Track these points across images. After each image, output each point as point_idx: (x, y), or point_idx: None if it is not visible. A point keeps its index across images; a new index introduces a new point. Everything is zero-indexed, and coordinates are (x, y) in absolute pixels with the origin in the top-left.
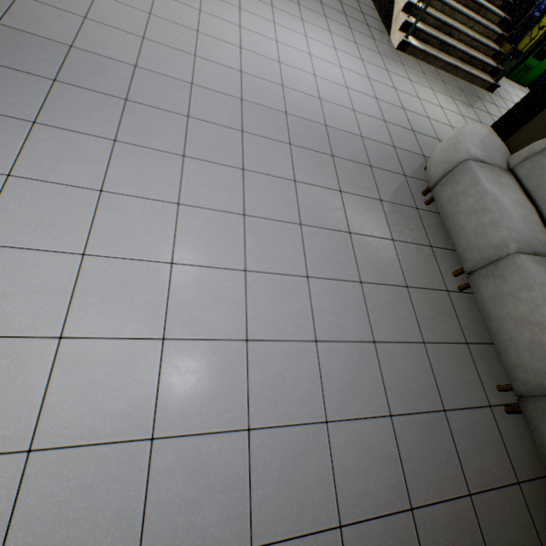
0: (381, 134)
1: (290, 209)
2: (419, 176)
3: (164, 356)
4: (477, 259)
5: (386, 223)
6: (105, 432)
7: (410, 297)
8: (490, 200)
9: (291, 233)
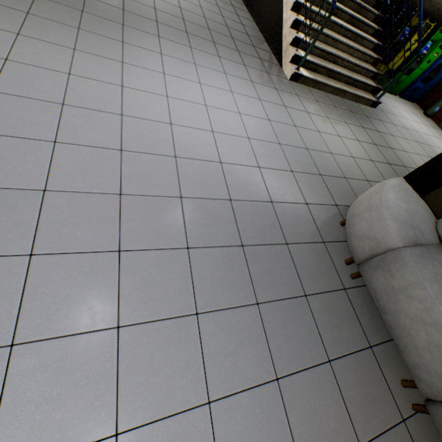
0: (291, 190)
1: (192, 376)
2: (337, 236)
3: None
4: (438, 389)
5: (316, 332)
6: None
7: None
8: None
9: (195, 431)
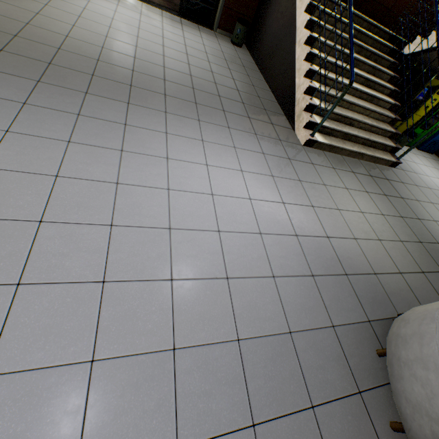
0: (313, 307)
1: None
2: (376, 376)
3: None
4: None
5: None
6: None
7: None
8: None
9: None
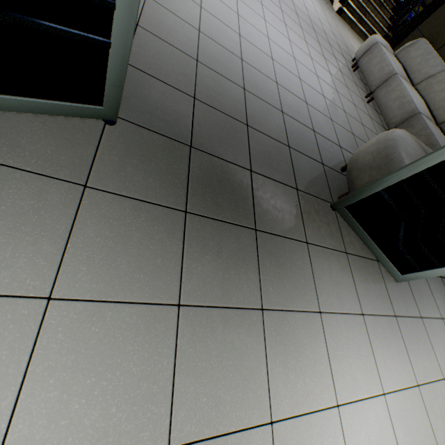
0: (332, 37)
1: (301, 35)
2: (349, 61)
3: (269, 42)
4: (378, 83)
5: (337, 65)
6: (258, 47)
7: (348, 91)
8: (387, 56)
9: (303, 42)
